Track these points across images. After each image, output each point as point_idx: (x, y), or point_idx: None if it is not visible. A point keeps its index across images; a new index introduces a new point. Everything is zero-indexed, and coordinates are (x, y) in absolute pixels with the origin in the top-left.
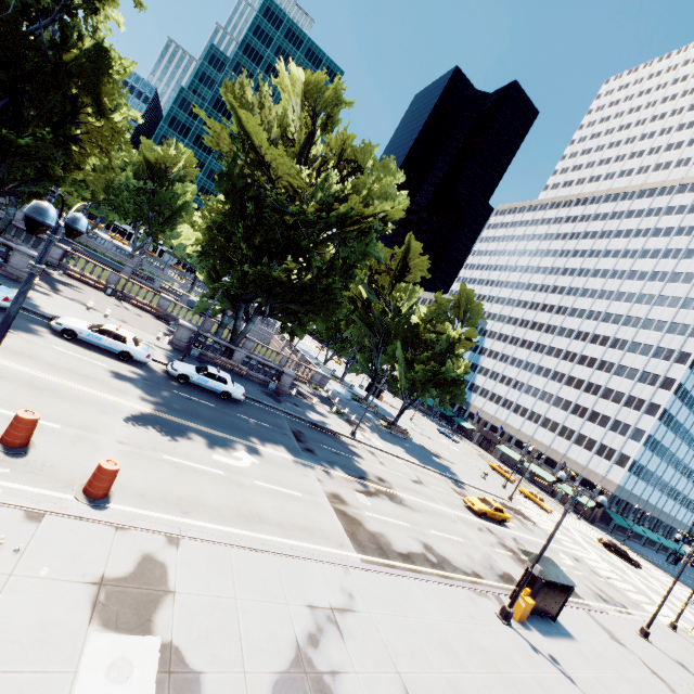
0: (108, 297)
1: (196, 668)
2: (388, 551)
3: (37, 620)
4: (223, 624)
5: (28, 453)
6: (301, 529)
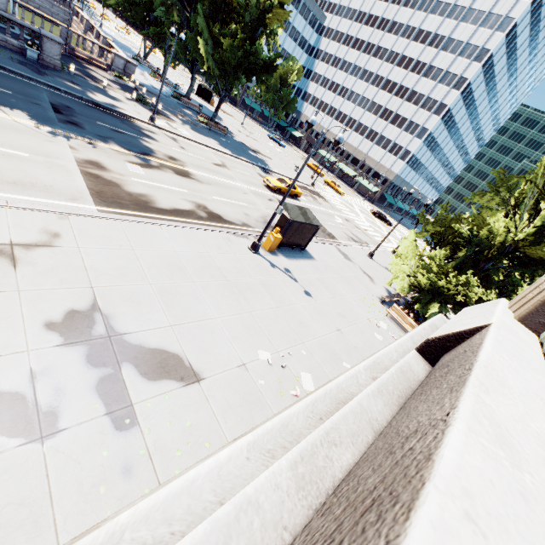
0: None
1: None
2: (146, 207)
3: None
4: None
5: None
6: (8, 183)
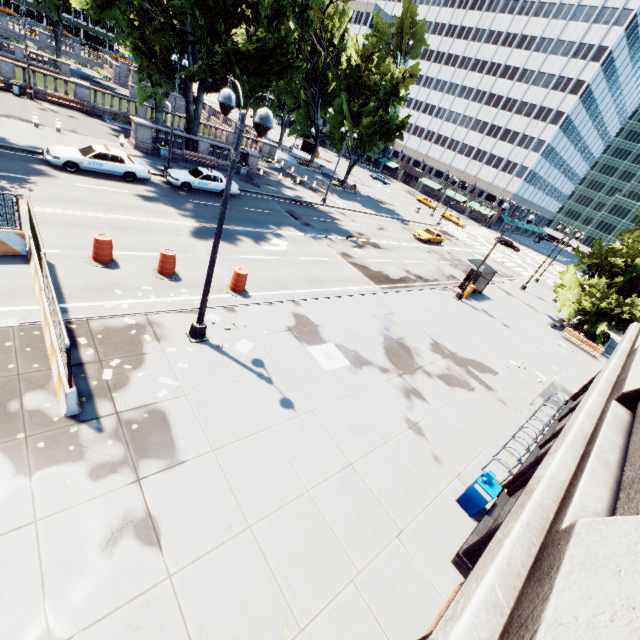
0: (22, 99)
1: (353, 349)
2: (390, 280)
3: (285, 349)
4: (349, 332)
5: (180, 277)
6: (343, 280)
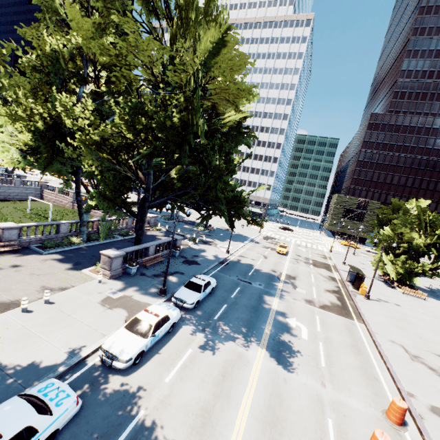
0: None
1: None
2: (343, 308)
3: None
4: None
5: None
6: (351, 333)
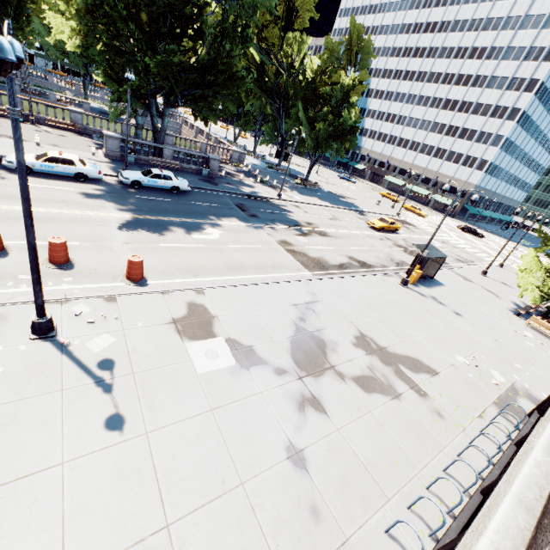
0: (24, 124)
1: (248, 345)
2: (328, 266)
3: (155, 345)
4: (251, 324)
5: (74, 266)
6: (271, 267)
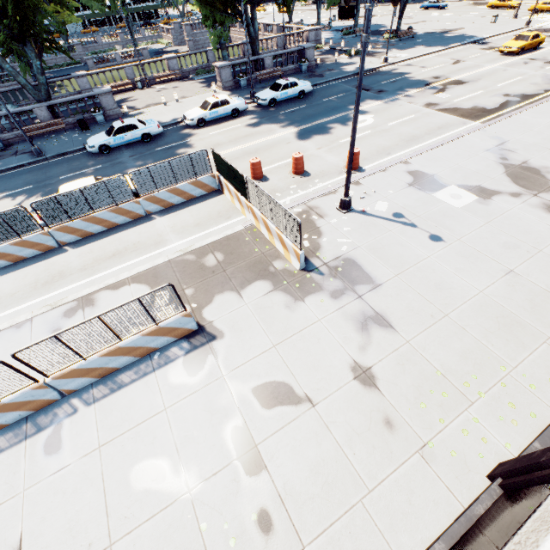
0: (145, 90)
1: (476, 186)
2: (488, 111)
3: (413, 201)
4: (465, 172)
5: (308, 173)
6: (438, 129)
